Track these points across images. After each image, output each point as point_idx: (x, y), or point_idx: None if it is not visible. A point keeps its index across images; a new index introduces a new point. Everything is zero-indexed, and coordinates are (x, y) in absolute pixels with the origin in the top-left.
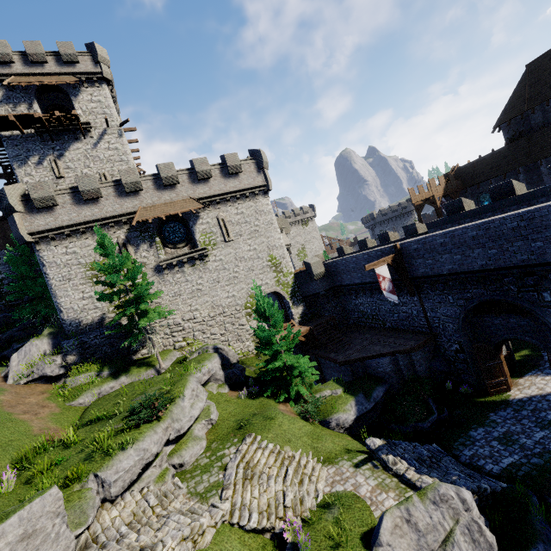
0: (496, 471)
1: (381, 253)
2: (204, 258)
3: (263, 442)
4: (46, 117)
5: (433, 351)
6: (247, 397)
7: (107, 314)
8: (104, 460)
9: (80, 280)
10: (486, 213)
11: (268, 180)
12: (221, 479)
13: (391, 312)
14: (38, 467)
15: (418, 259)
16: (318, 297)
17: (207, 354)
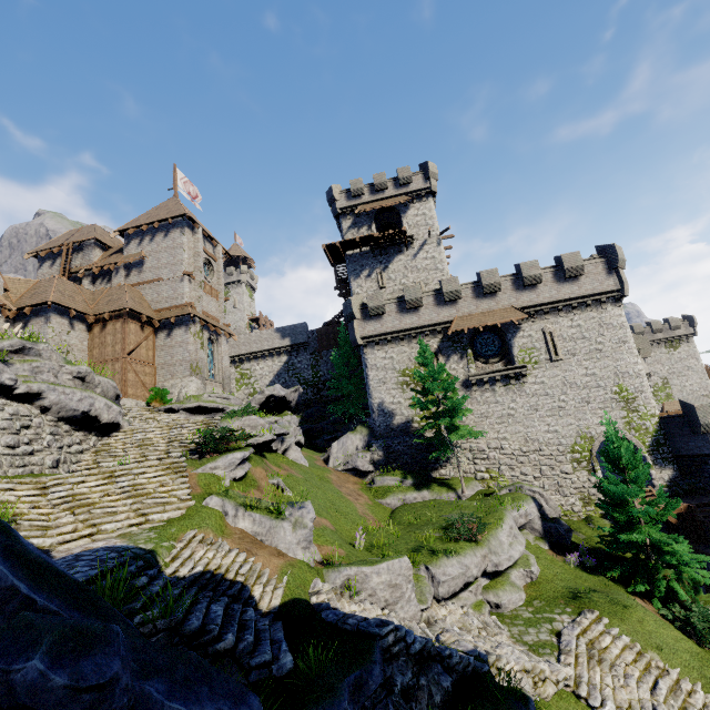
0: None
1: None
2: (521, 378)
3: (613, 629)
4: (381, 236)
5: None
6: (577, 566)
7: (410, 423)
8: (432, 557)
9: (392, 384)
10: None
11: (623, 283)
12: (555, 641)
13: None
14: (376, 540)
15: None
16: (705, 461)
17: (522, 494)
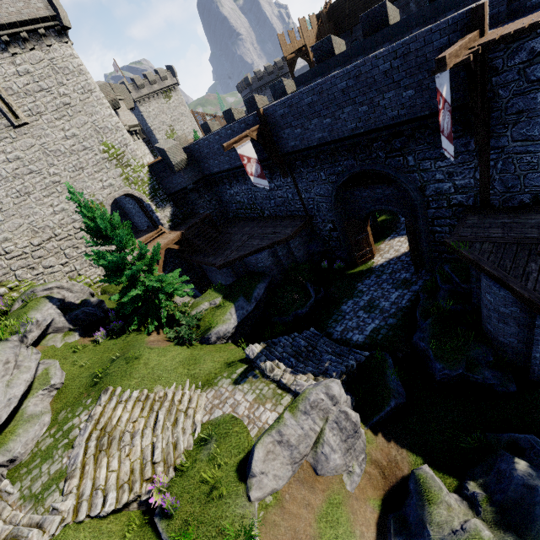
0: (361, 340)
1: (246, 125)
2: None
3: (125, 394)
4: None
5: (310, 234)
6: (108, 337)
7: None
8: None
9: None
10: (358, 56)
11: (55, 6)
12: (65, 465)
13: (267, 199)
14: None
15: (287, 129)
16: (187, 193)
17: (34, 300)
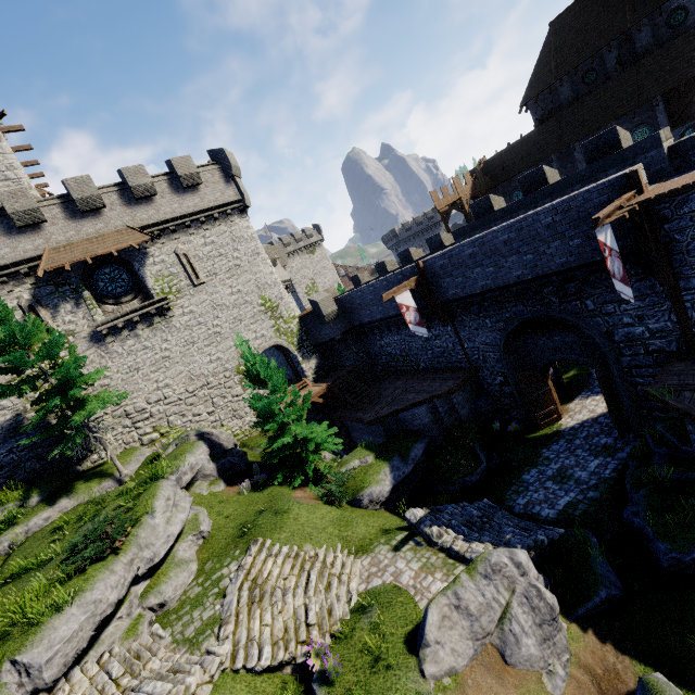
0: (552, 516)
1: (403, 276)
2: (166, 313)
3: (275, 547)
4: None
5: (476, 389)
6: (251, 490)
7: (23, 415)
8: (27, 634)
9: None
10: (518, 210)
11: (242, 192)
12: (218, 611)
13: (424, 350)
14: None
15: (446, 278)
16: (334, 344)
17: (188, 444)
